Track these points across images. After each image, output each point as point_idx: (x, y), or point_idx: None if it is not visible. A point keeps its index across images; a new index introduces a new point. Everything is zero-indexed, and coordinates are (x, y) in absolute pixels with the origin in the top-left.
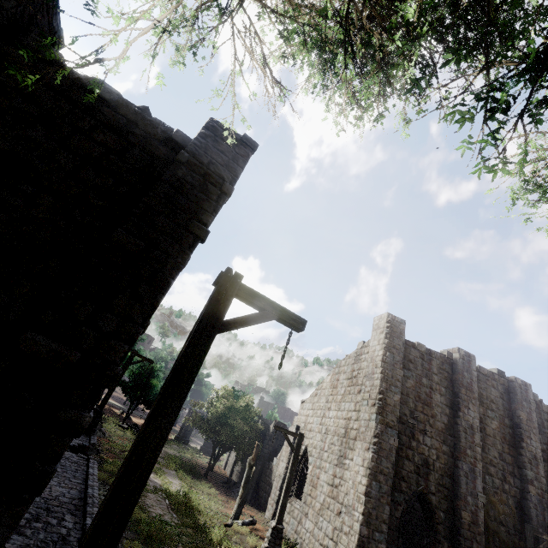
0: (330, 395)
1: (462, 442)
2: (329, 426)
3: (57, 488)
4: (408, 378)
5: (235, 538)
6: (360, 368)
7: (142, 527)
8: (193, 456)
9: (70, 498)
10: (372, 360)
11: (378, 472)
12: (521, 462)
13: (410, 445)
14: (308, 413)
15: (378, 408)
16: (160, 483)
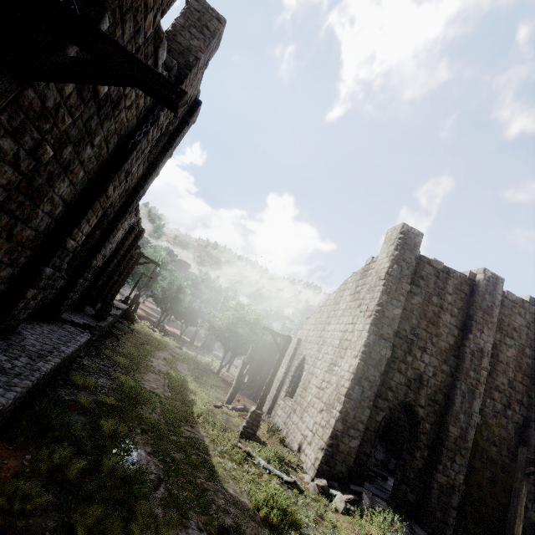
0: (332, 310)
1: (466, 363)
2: (326, 339)
3: (31, 341)
4: (416, 295)
5: (219, 415)
6: (364, 283)
7: (127, 391)
8: (213, 360)
9: (39, 349)
10: (376, 274)
11: (362, 378)
12: (534, 393)
13: (405, 360)
14: (310, 327)
15: (374, 320)
16: (168, 369)
